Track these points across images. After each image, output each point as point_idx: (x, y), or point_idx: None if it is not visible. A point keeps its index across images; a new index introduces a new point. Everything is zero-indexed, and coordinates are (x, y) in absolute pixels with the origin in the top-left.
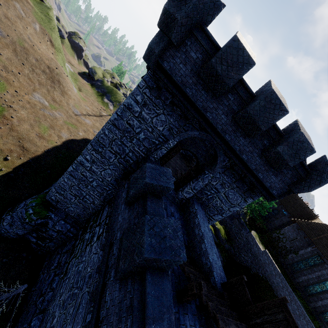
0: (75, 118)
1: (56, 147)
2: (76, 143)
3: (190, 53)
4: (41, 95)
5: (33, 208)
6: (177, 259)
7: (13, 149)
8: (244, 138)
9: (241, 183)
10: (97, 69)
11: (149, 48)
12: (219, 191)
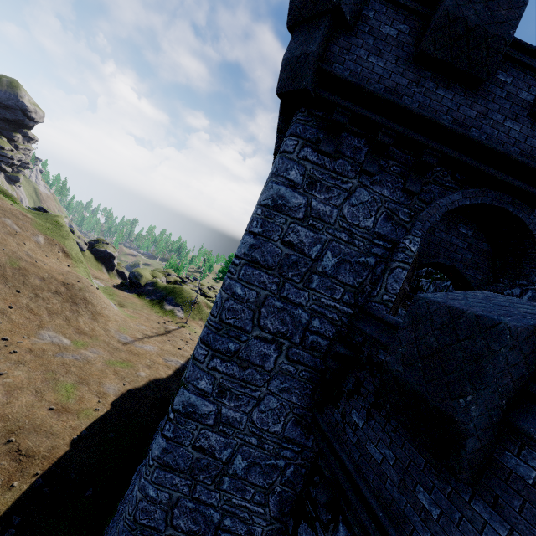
0: (125, 350)
1: (98, 421)
2: (139, 395)
3: (382, 30)
4: (55, 330)
5: None
6: None
7: None
8: None
9: None
10: (141, 270)
11: (289, 63)
12: None
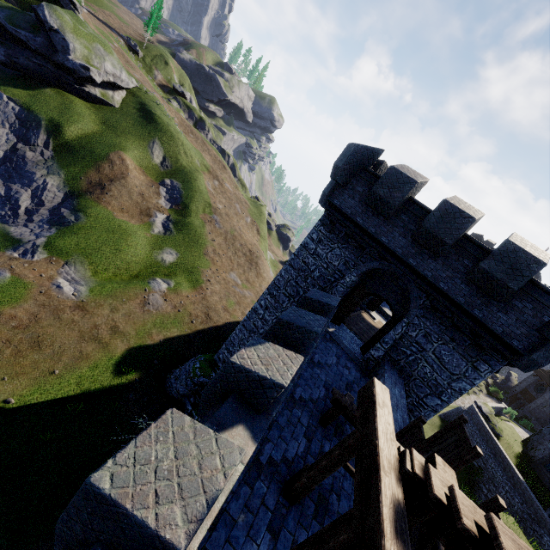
0: None
1: (237, 323)
2: None
3: (357, 188)
4: (237, 274)
5: (200, 363)
6: (309, 328)
7: (200, 315)
8: (434, 260)
9: (455, 332)
10: None
11: (323, 193)
12: (424, 348)
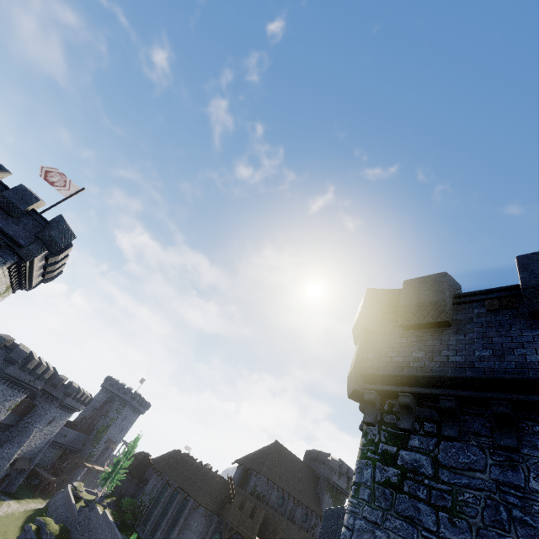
0: None
1: None
2: None
3: None
4: None
5: None
6: None
7: None
8: None
9: None
10: None
11: None
12: None
